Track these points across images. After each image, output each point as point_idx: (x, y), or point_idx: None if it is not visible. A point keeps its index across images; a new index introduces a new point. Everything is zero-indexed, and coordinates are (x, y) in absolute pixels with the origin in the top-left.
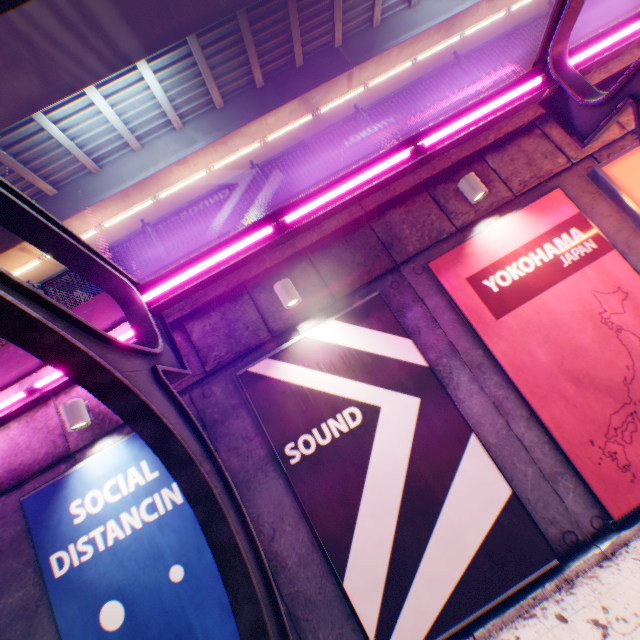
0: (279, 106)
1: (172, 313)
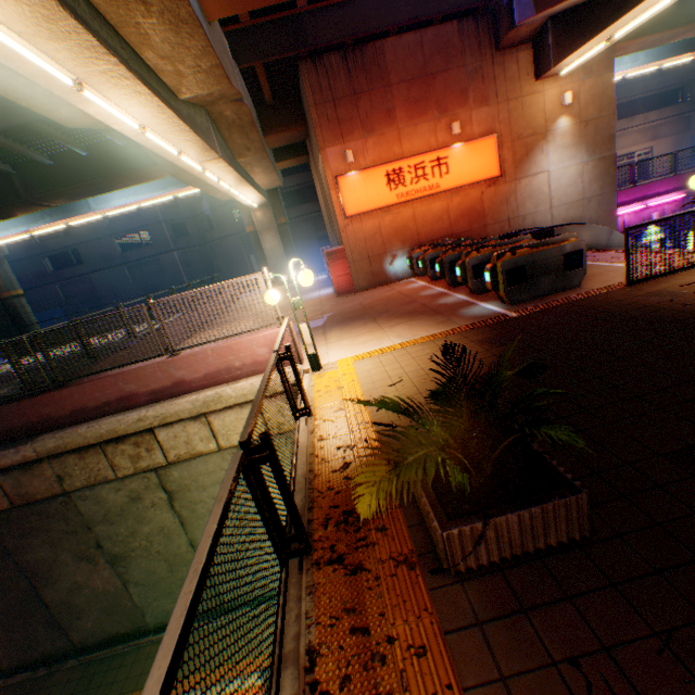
0: (689, 54)
1: (684, 195)
